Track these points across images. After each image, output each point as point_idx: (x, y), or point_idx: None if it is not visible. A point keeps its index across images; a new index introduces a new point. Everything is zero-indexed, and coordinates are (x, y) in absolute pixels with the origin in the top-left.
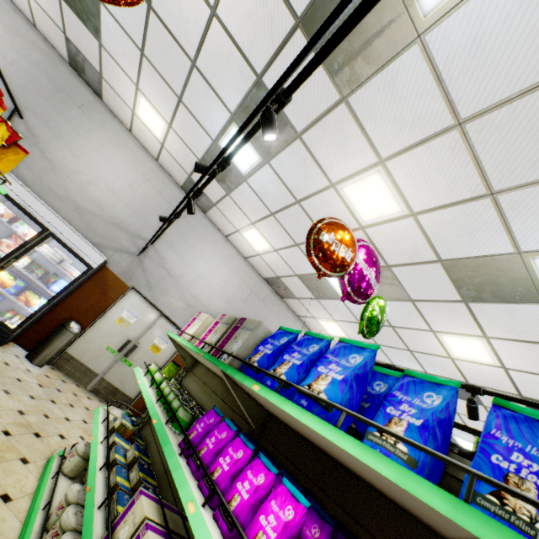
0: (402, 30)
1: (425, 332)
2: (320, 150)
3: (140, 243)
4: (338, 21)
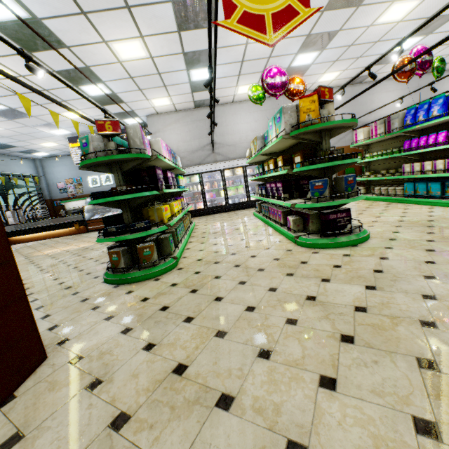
0: None
1: None
2: (354, 24)
3: None
4: None
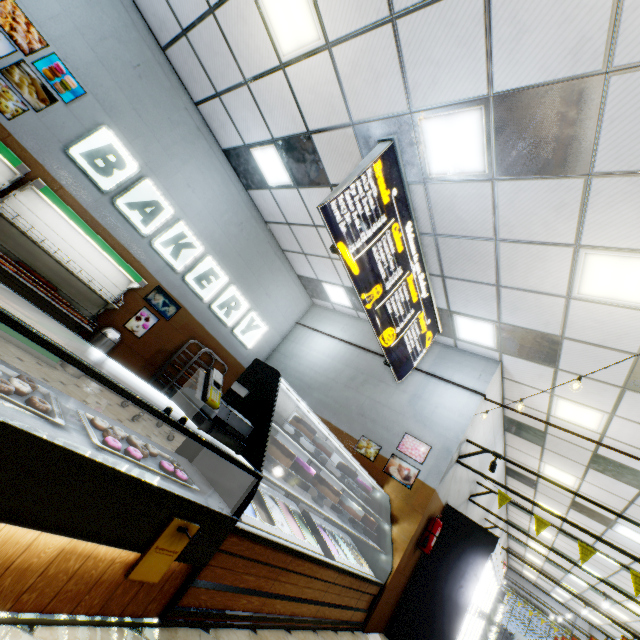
0: None
1: None
2: None
3: (481, 523)
4: None
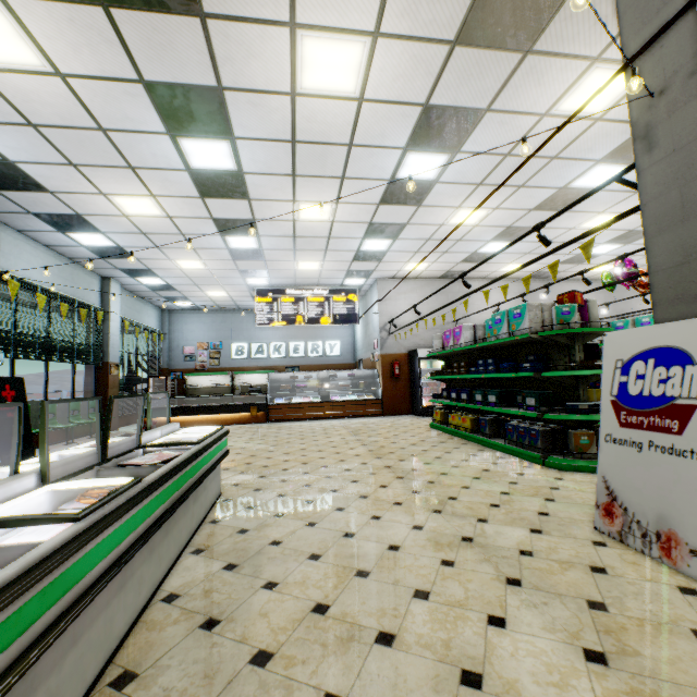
0: None
1: None
2: None
3: None
4: None
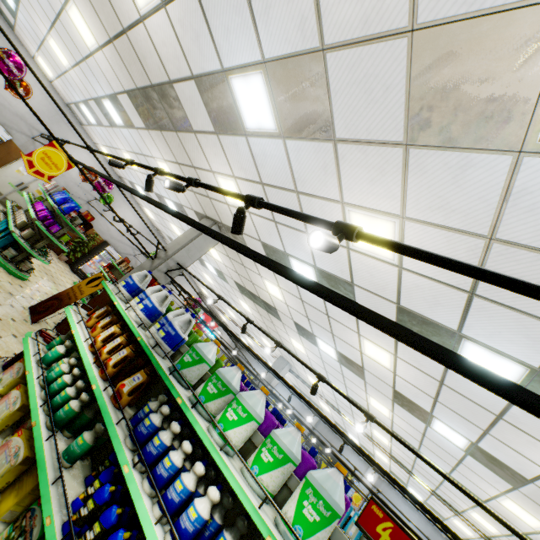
0: (115, 123)
1: (167, 221)
2: (112, 136)
3: (34, 132)
4: (102, 108)
